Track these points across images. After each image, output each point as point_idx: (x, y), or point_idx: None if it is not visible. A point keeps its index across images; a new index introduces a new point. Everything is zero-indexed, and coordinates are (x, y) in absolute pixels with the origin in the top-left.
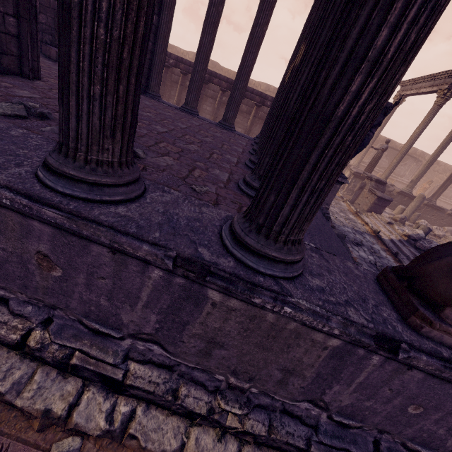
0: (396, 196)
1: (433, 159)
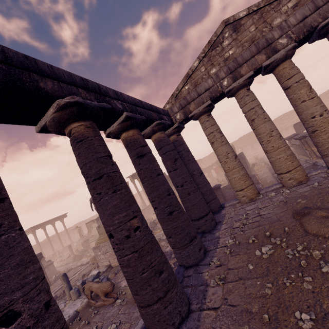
0: (53, 256)
1: (50, 242)
